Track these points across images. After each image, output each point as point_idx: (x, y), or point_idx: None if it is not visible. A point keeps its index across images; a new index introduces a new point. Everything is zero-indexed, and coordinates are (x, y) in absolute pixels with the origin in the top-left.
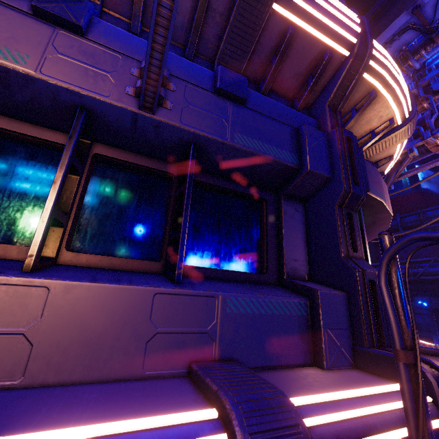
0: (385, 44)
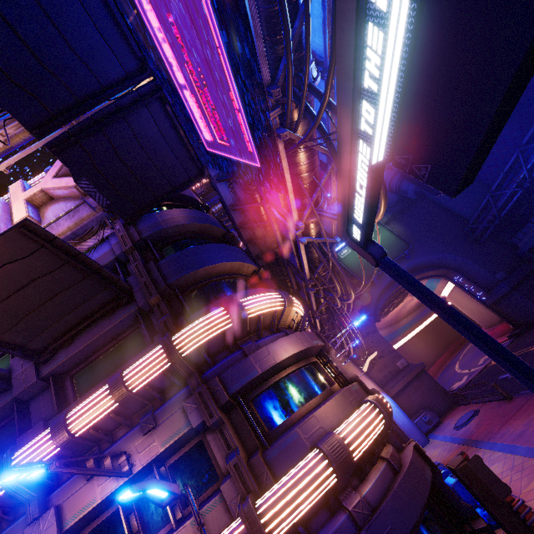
0: (232, 192)
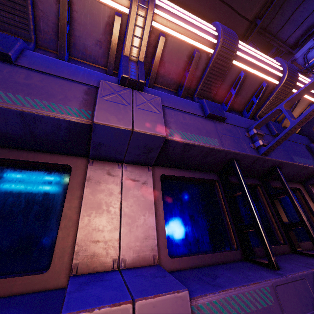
0: None
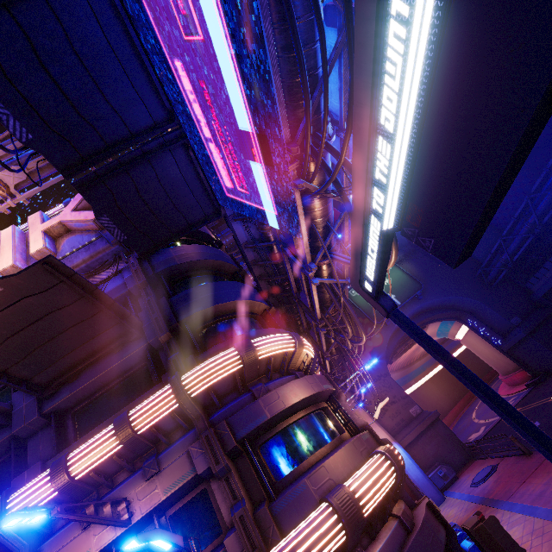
0: (246, 230)
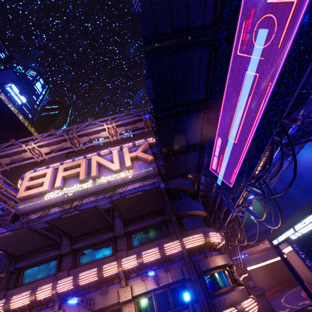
0: (205, 179)
